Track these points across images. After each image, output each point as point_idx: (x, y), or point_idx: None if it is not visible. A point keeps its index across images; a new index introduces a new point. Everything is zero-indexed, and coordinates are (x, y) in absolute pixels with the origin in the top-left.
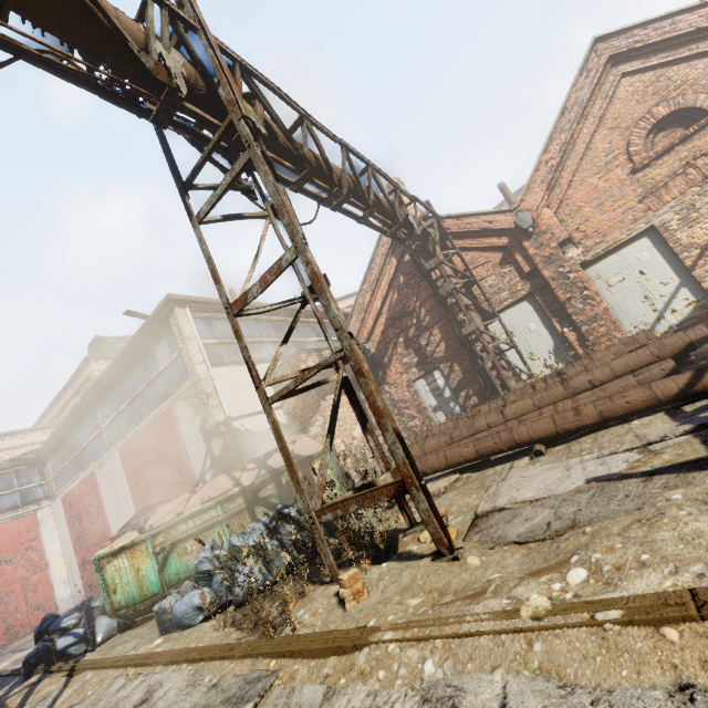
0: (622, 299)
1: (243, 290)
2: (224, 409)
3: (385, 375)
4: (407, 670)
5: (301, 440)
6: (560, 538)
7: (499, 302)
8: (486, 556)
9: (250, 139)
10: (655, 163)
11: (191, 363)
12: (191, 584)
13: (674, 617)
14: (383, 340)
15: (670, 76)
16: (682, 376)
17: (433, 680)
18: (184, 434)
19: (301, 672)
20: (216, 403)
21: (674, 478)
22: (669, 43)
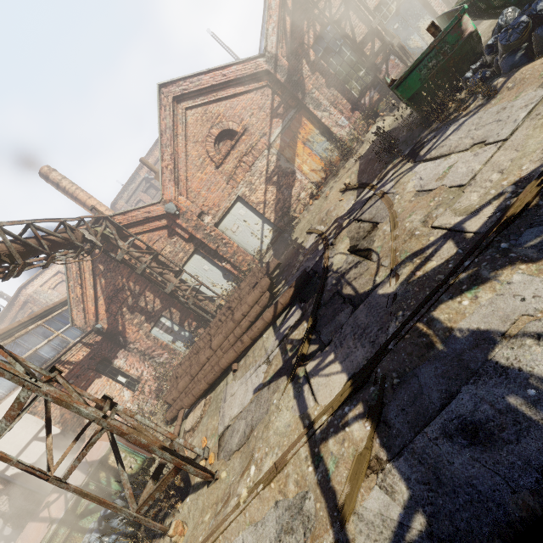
0: (242, 237)
1: None
2: None
3: (126, 338)
4: None
5: None
6: (249, 439)
7: (180, 260)
8: (228, 467)
9: None
10: (225, 161)
11: None
12: None
13: (272, 478)
14: (110, 315)
15: (211, 111)
16: (271, 309)
17: None
18: None
19: None
20: None
21: (275, 384)
22: (202, 91)
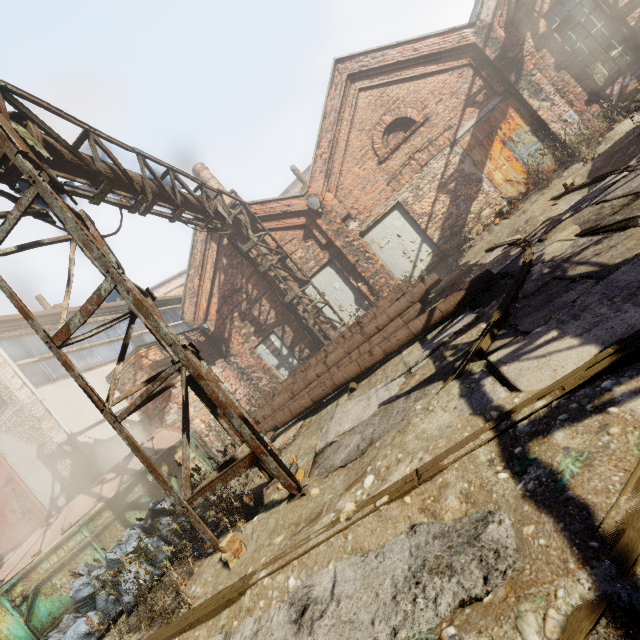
0: (390, 256)
1: (62, 319)
2: (63, 428)
3: (229, 348)
4: (278, 591)
5: (159, 434)
6: (364, 454)
7: (309, 270)
8: (323, 485)
9: (34, 175)
10: (391, 156)
11: (8, 391)
12: (72, 616)
13: (409, 489)
14: (220, 317)
15: (389, 94)
16: (423, 316)
17: (295, 589)
18: (17, 468)
19: (202, 634)
20: (51, 424)
21: (419, 393)
22: (384, 70)
